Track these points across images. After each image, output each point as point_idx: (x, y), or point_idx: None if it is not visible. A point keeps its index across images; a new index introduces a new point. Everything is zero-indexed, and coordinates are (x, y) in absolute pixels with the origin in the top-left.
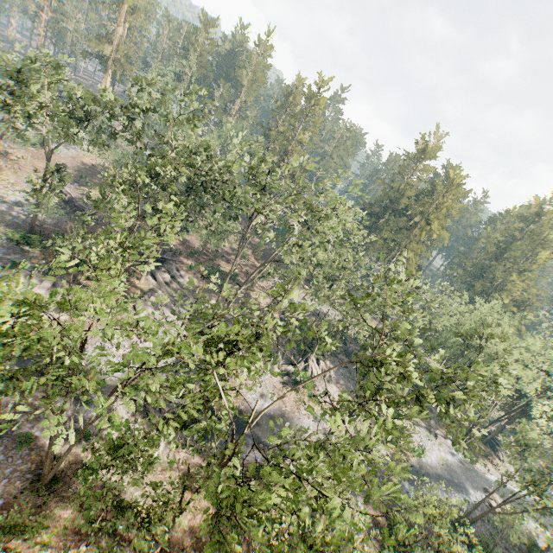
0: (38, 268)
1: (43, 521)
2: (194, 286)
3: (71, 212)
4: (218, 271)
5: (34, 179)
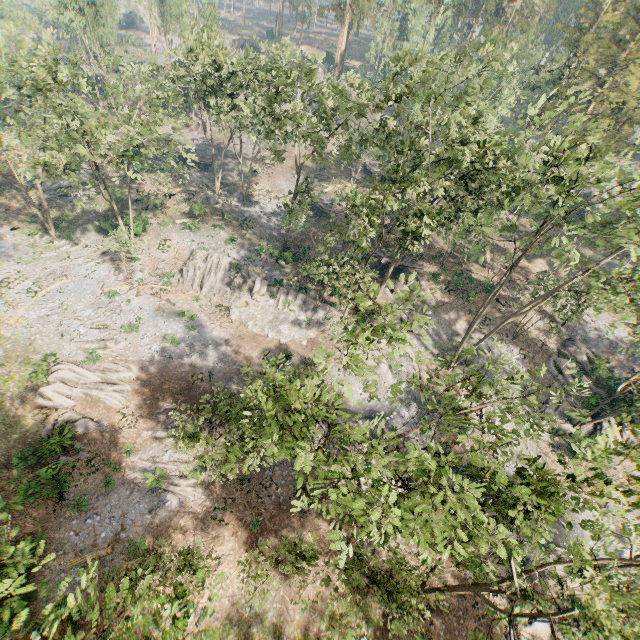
0: (292, 285)
1: (315, 558)
2: (437, 301)
3: (313, 214)
4: (468, 280)
5: (282, 182)
